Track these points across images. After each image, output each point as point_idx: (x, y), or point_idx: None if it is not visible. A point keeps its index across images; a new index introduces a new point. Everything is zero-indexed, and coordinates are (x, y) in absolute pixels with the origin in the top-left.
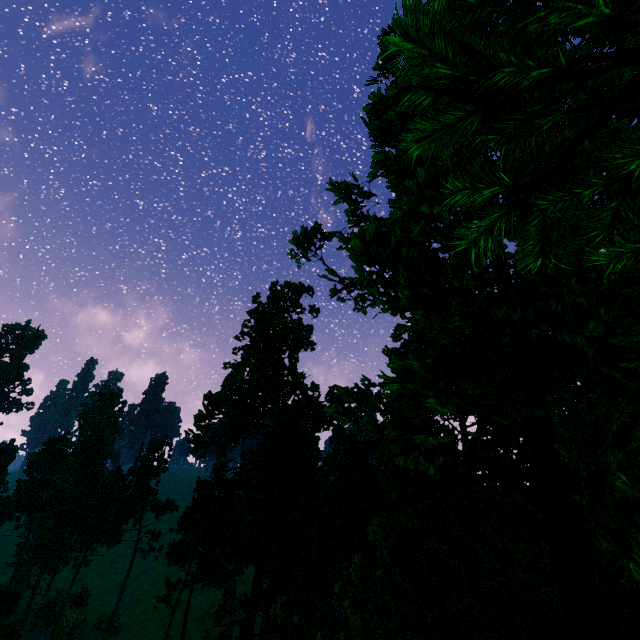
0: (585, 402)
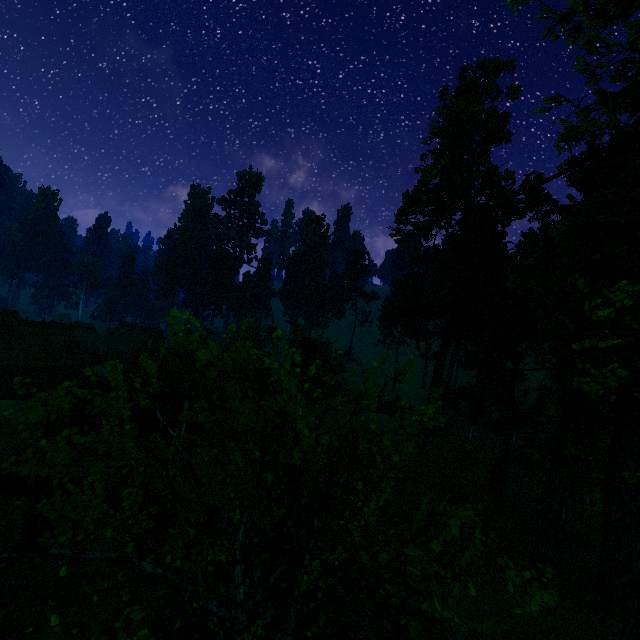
0: None
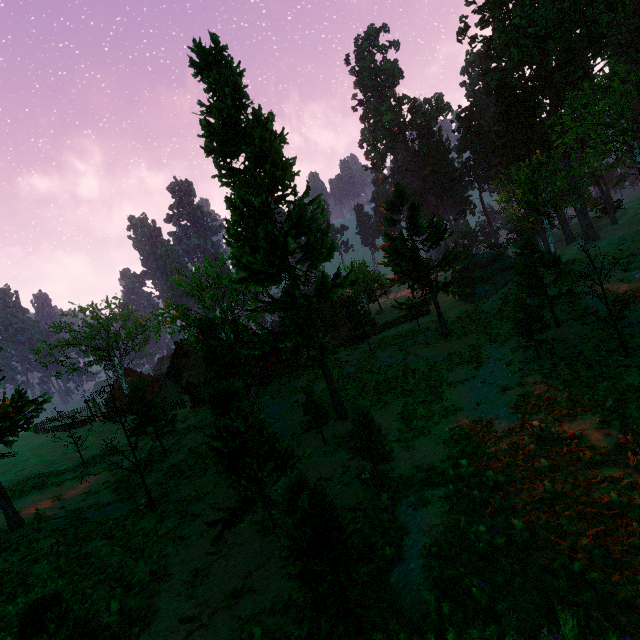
0: (569, 37)
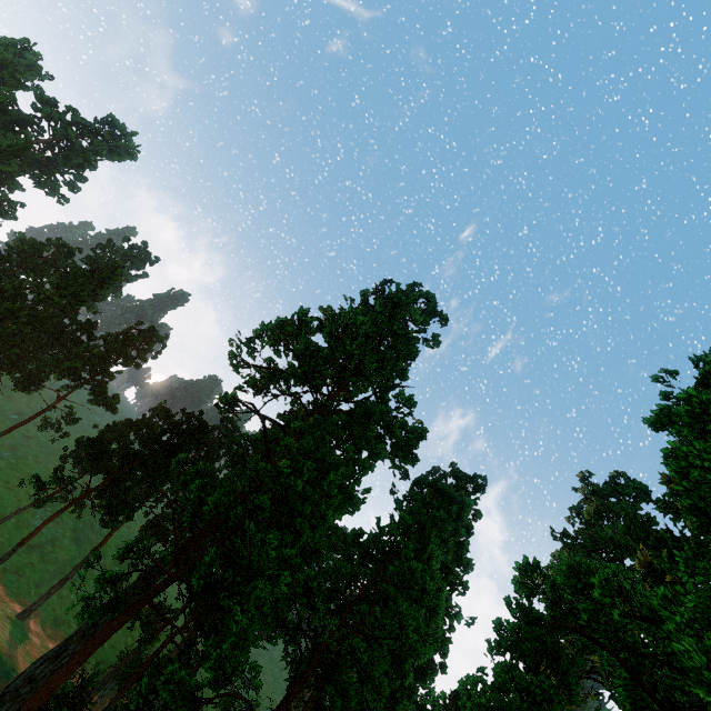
0: None
